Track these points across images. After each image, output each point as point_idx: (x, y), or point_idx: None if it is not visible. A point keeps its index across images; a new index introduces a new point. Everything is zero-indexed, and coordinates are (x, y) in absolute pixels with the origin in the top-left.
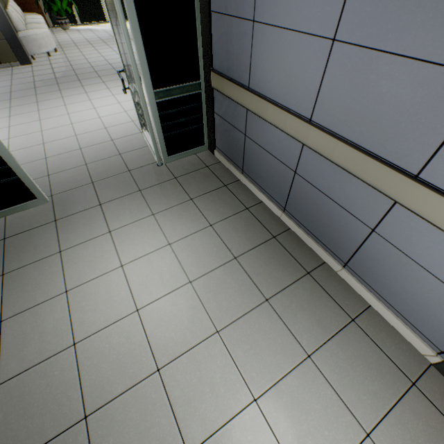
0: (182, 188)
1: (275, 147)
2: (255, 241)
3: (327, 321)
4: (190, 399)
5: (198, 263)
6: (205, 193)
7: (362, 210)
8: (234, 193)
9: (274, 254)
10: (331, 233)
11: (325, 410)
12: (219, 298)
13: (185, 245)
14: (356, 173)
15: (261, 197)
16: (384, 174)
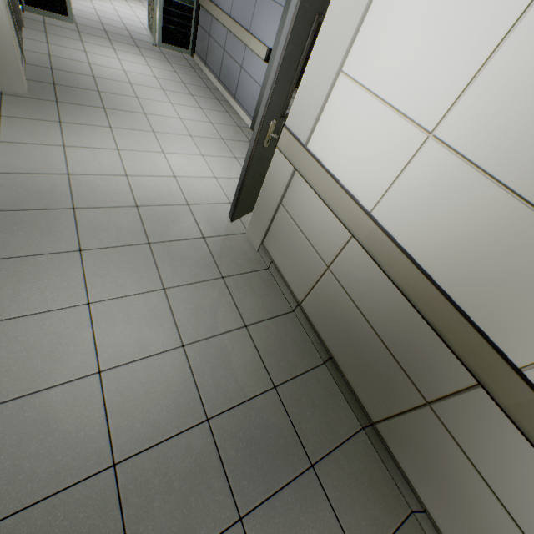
0: (166, 58)
1: (219, 38)
2: (198, 85)
3: (216, 109)
4: (143, 93)
5: (162, 76)
6: (179, 65)
7: (240, 58)
8: (196, 72)
9: (205, 91)
10: (232, 81)
11: (199, 115)
12: (169, 86)
13: (158, 70)
14: (237, 35)
15: (211, 77)
16: (242, 32)
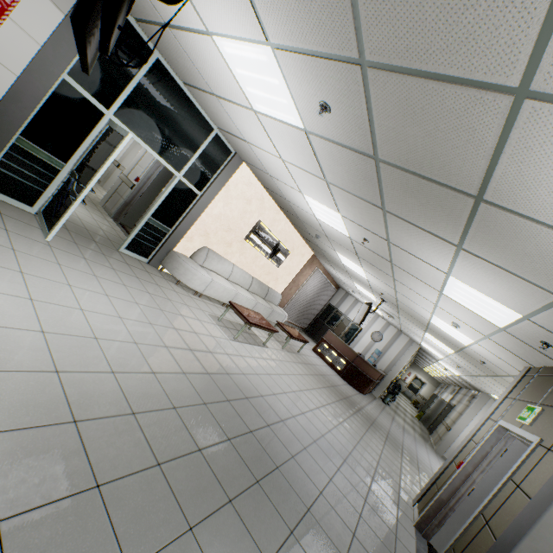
0: None
1: None
2: None
3: None
4: None
5: None
6: None
7: None
8: None
9: None
10: None
11: None
12: None
13: None
14: None
15: None
16: None
